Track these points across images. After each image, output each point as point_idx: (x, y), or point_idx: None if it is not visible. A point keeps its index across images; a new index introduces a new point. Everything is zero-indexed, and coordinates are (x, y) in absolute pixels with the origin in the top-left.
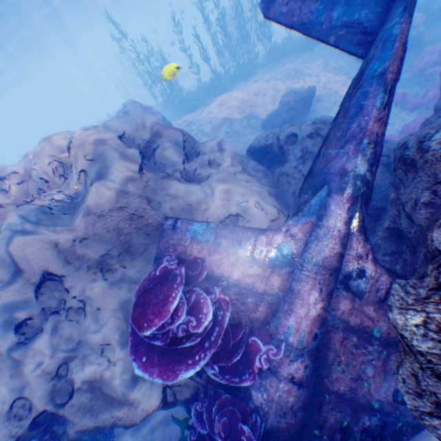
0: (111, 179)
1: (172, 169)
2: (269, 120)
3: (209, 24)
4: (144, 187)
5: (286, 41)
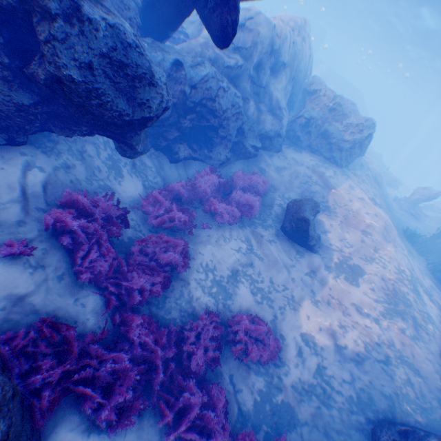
0: None
1: None
2: None
3: None
4: None
5: None
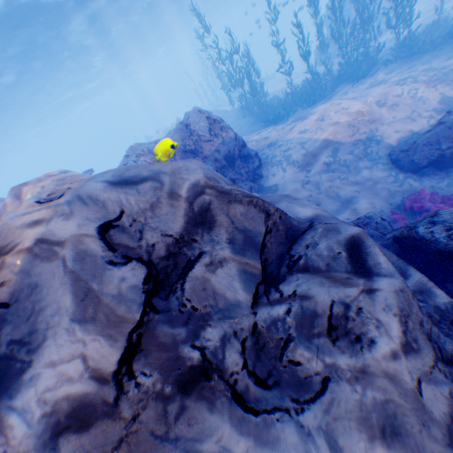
0: (23, 398)
1: (224, 334)
2: (405, 149)
3: (316, 7)
4: (116, 442)
5: (428, 26)
